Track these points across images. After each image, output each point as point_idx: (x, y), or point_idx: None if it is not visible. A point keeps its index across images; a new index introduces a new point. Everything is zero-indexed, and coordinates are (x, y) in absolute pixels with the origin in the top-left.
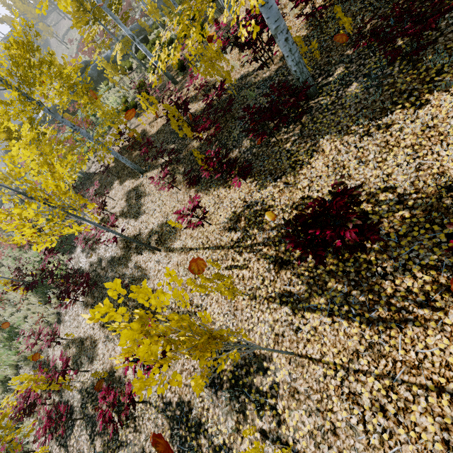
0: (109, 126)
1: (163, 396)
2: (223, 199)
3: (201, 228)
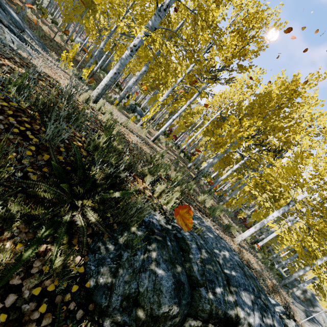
0: None
1: None
2: None
3: None
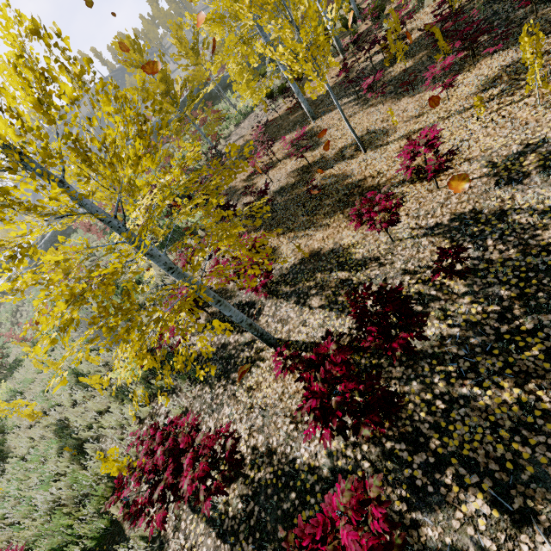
0: (243, 117)
1: (422, 225)
2: (461, 81)
3: (432, 111)
